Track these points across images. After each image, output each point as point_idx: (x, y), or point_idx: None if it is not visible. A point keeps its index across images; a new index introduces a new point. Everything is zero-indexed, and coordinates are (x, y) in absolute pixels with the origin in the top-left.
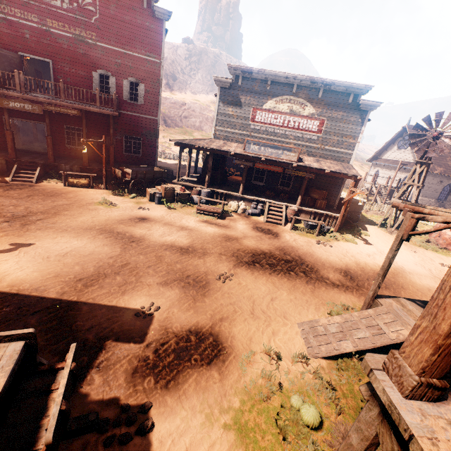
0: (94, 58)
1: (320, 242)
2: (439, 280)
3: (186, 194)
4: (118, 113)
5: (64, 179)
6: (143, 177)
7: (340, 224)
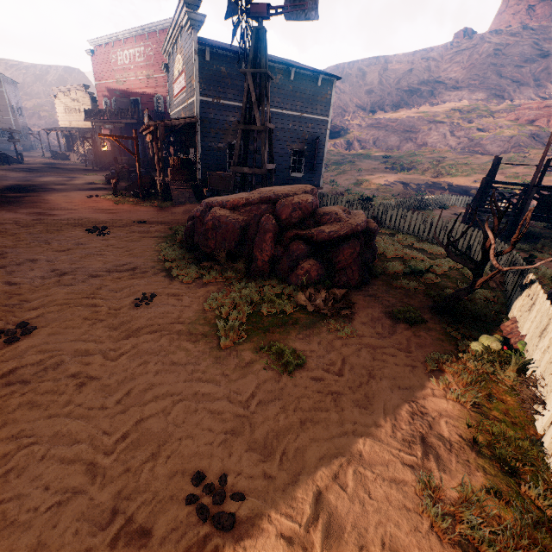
0: (155, 87)
1: (96, 196)
2: (28, 218)
3: (126, 171)
4: (137, 120)
5: (110, 167)
6: (128, 163)
7: (162, 194)
